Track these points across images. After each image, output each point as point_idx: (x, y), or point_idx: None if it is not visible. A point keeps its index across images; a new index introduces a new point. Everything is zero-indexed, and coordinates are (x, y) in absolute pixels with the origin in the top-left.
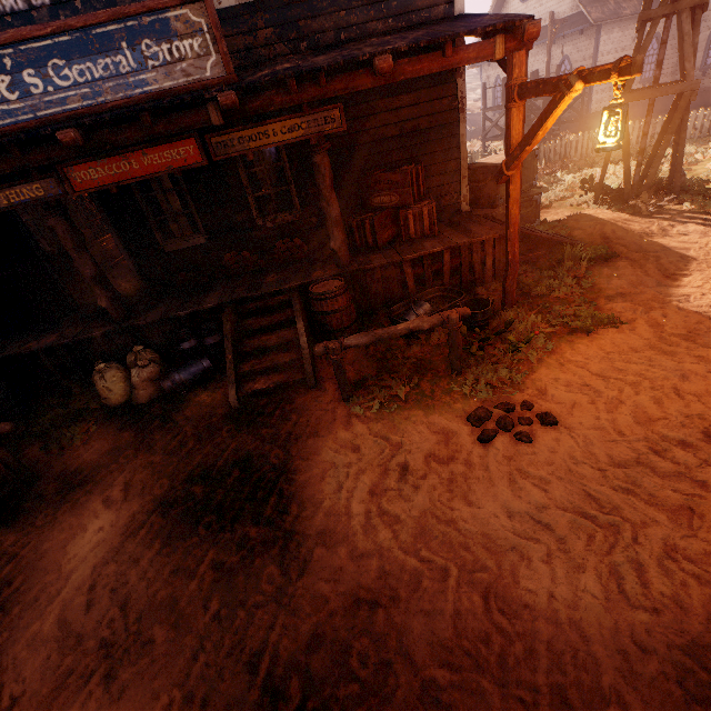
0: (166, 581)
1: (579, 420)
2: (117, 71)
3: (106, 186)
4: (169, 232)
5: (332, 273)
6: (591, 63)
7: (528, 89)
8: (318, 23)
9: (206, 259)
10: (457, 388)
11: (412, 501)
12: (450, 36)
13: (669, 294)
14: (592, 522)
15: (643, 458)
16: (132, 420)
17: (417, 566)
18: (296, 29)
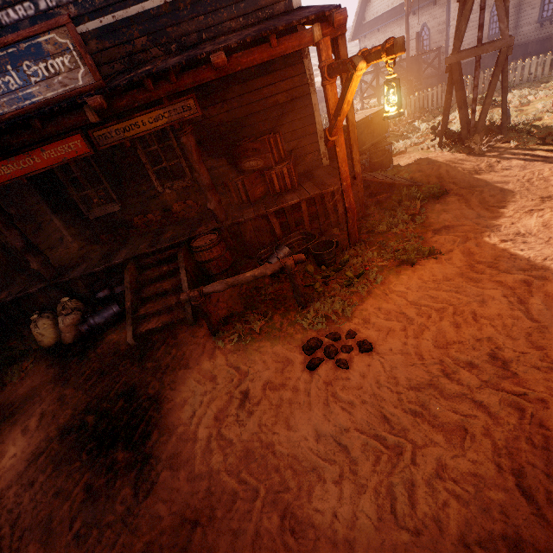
0: (48, 502)
1: (389, 346)
2: (8, 89)
3: (17, 178)
4: (92, 204)
5: (211, 228)
6: (445, 27)
7: (333, 69)
8: (182, 28)
9: (123, 222)
10: (300, 320)
11: (245, 426)
12: (271, 30)
13: (484, 225)
14: (382, 443)
15: (435, 380)
16: (59, 358)
17: (234, 487)
18: (165, 35)
